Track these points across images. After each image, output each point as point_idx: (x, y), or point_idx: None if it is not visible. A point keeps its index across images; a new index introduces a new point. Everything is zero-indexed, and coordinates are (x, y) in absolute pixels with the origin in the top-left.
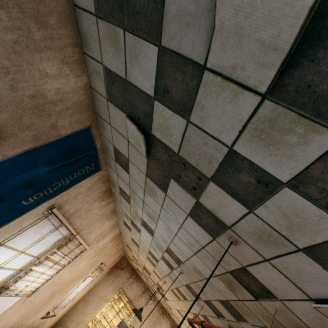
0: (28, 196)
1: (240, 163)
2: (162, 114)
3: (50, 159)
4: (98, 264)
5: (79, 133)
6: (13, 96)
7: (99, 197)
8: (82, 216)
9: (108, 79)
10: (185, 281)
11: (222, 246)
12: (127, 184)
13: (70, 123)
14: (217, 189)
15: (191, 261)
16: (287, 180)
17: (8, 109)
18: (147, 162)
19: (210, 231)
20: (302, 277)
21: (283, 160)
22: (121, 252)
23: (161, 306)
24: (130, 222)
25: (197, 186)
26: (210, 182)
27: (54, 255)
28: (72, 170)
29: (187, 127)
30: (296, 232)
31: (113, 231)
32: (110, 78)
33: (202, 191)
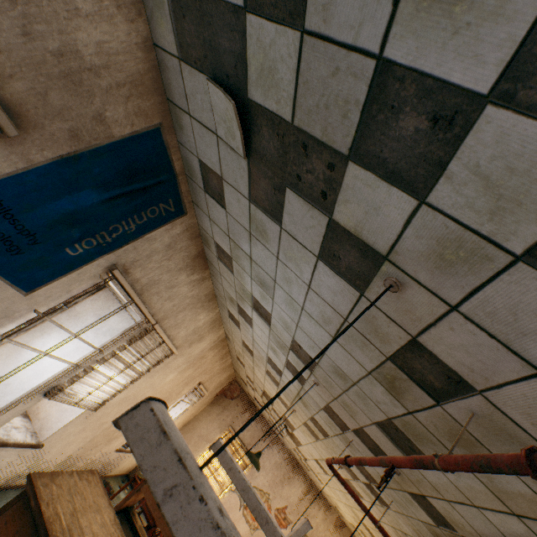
0: (74, 241)
1: (398, 91)
2: (260, 41)
3: (101, 179)
4: (194, 384)
5: (143, 137)
6: (29, 49)
7: (187, 265)
8: (162, 293)
9: (176, 10)
10: (323, 399)
11: (376, 306)
12: (226, 233)
13: (127, 115)
14: (360, 177)
15: (329, 356)
16: (492, 85)
17: (25, 74)
18: (248, 170)
19: (355, 282)
20: (522, 325)
21: (482, 31)
22: (231, 373)
23: (292, 458)
24: (237, 309)
25: (328, 186)
26: (349, 163)
27: (125, 353)
28: (137, 206)
29: (302, 48)
30: (510, 218)
31: (214, 332)
32: (178, 7)
33: (336, 194)
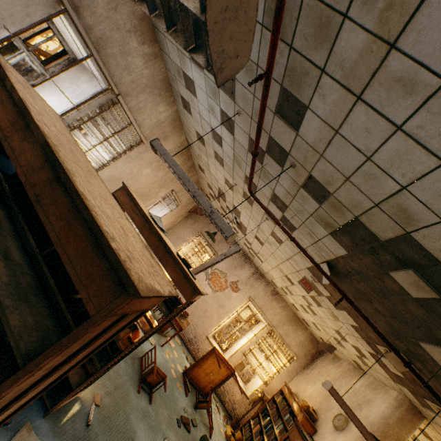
0: None
1: None
2: None
3: None
4: (168, 190)
5: None
6: None
7: (135, 29)
8: (118, 60)
9: None
10: (246, 134)
11: None
12: None
13: None
14: None
15: None
16: None
17: None
18: None
19: None
20: None
21: None
22: None
23: (244, 254)
24: (184, 82)
25: None
26: None
27: (99, 123)
28: None
29: None
30: None
31: (177, 136)
32: None
33: None
